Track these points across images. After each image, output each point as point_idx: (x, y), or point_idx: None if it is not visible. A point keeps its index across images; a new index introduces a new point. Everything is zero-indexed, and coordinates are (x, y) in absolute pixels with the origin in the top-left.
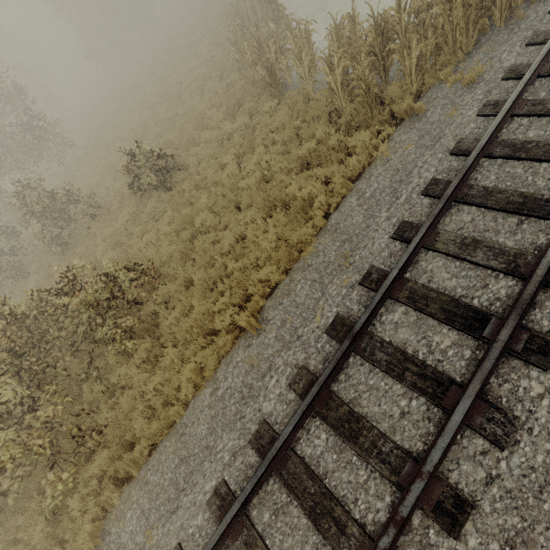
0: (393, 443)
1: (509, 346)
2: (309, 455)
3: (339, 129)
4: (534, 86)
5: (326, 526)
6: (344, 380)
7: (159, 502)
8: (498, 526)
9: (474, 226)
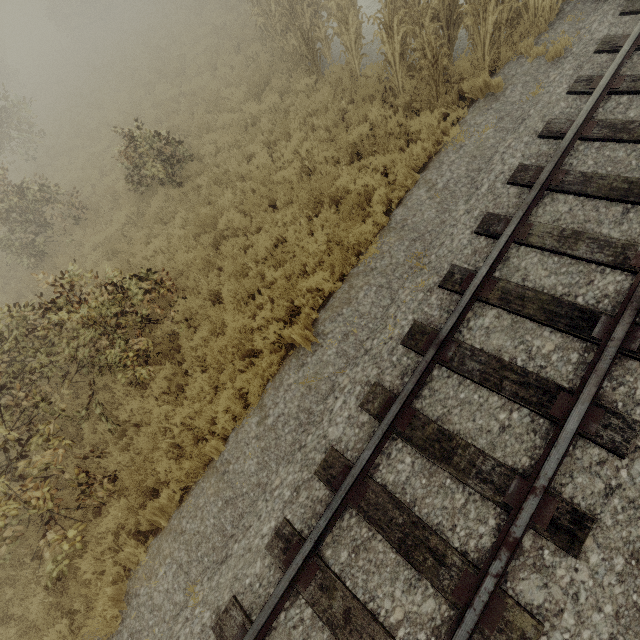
0: (494, 460)
1: (623, 346)
2: (392, 482)
3: (394, 112)
4: (631, 60)
5: (420, 558)
6: (428, 395)
7: (201, 553)
8: (622, 539)
9: (573, 217)
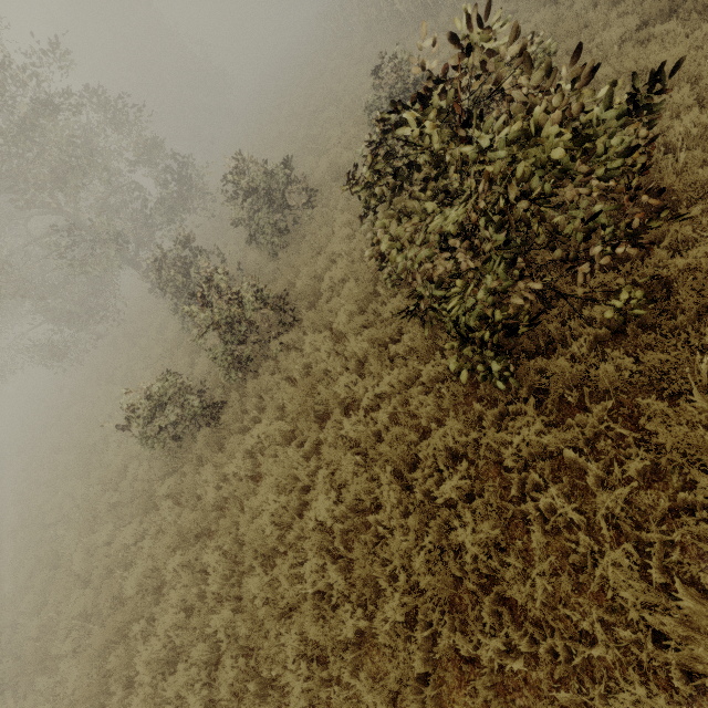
0: None
1: None
2: None
3: None
4: None
5: None
6: None
7: None
8: None
9: None
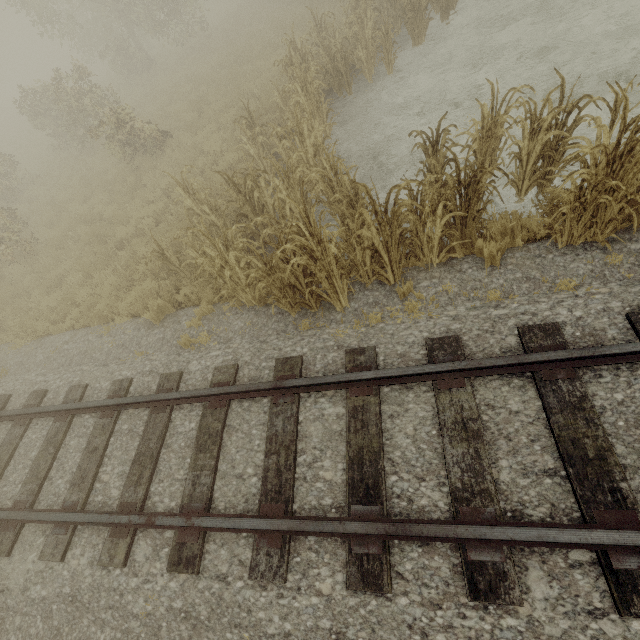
0: None
1: None
2: None
3: None
4: (141, 411)
5: None
6: None
7: None
8: None
9: None
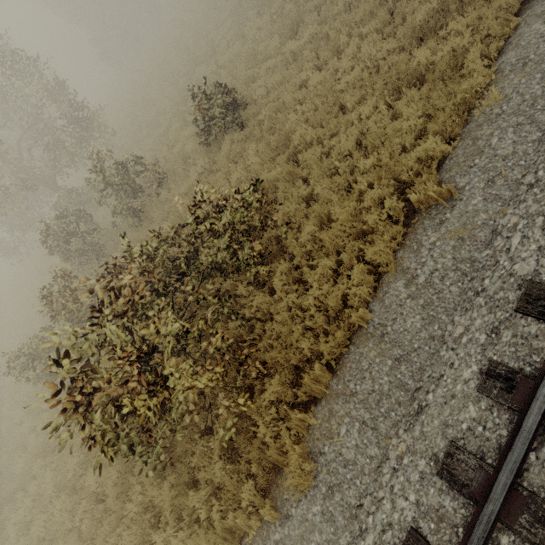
0: None
1: None
2: None
3: None
4: None
5: None
6: None
7: (384, 409)
8: None
9: None
